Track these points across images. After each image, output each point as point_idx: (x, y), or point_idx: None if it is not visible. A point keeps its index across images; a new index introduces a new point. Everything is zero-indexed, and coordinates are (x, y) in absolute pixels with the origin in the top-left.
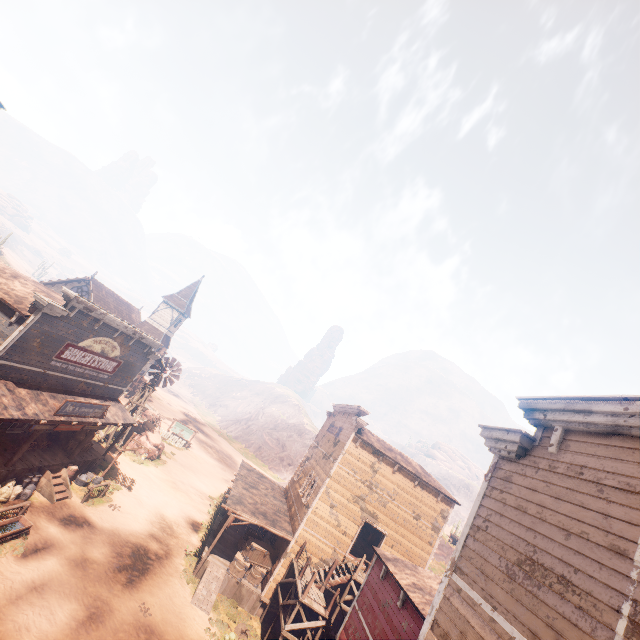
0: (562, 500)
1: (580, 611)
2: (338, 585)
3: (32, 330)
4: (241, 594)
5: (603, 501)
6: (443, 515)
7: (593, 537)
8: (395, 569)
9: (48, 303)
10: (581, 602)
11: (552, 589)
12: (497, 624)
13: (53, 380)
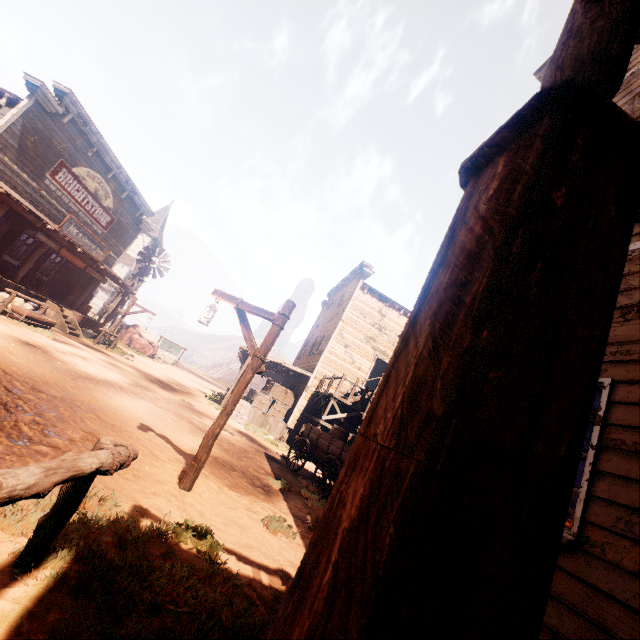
0: None
1: None
2: None
3: (25, 121)
4: (268, 424)
5: None
6: None
7: None
8: None
9: (42, 84)
10: None
11: None
12: None
13: (48, 208)
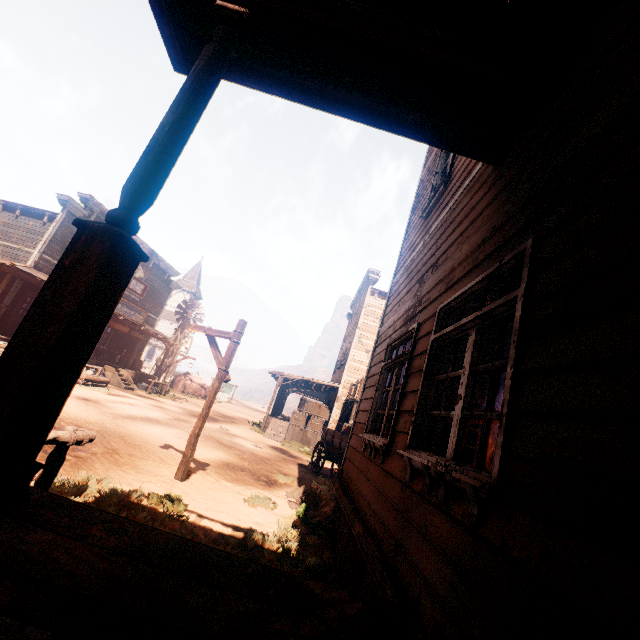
0: None
1: None
2: None
3: (63, 229)
4: (307, 438)
5: None
6: None
7: None
8: None
9: (70, 198)
10: None
11: None
12: None
13: None
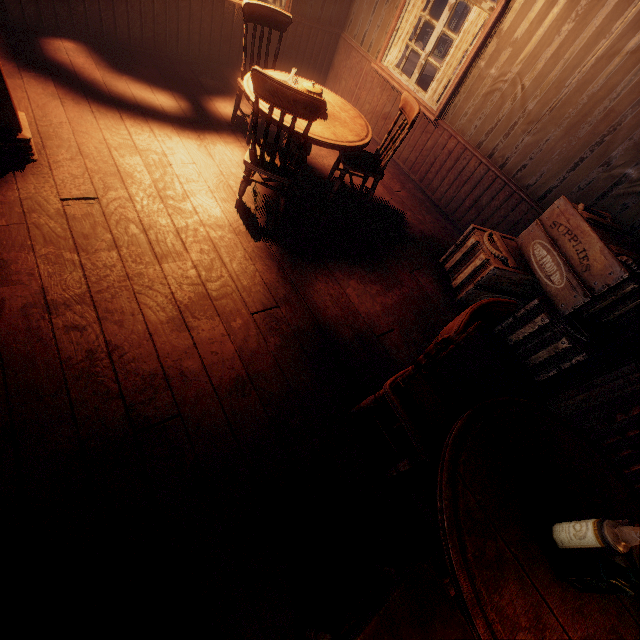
0: None
1: None
2: None
3: None
4: None
5: None
6: None
7: None
8: None
9: None
10: None
11: None
12: None
13: None
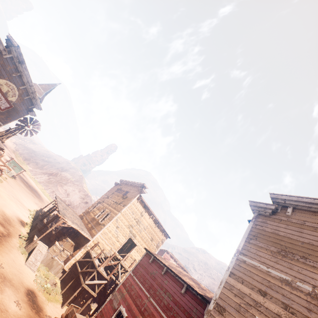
0: (297, 231)
1: (314, 267)
2: (107, 266)
3: None
4: (52, 264)
5: (317, 233)
6: (162, 241)
7: (315, 244)
8: (159, 258)
9: None
10: (314, 264)
11: (299, 260)
12: (271, 273)
13: None
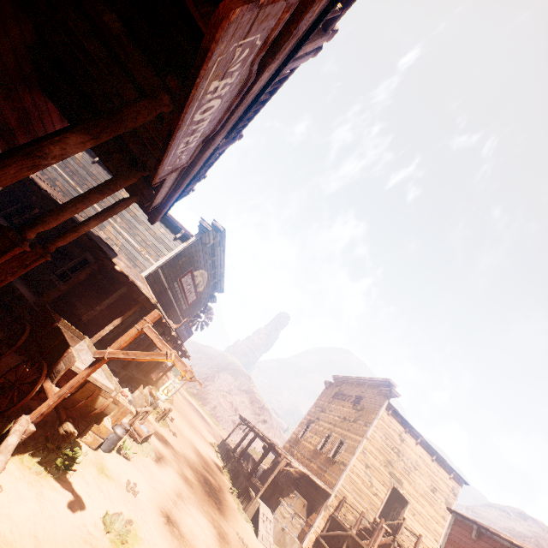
0: None
1: None
2: None
3: (187, 249)
4: (284, 541)
5: None
6: (454, 492)
7: None
8: (492, 530)
9: (212, 229)
10: None
11: None
12: None
13: (165, 299)
